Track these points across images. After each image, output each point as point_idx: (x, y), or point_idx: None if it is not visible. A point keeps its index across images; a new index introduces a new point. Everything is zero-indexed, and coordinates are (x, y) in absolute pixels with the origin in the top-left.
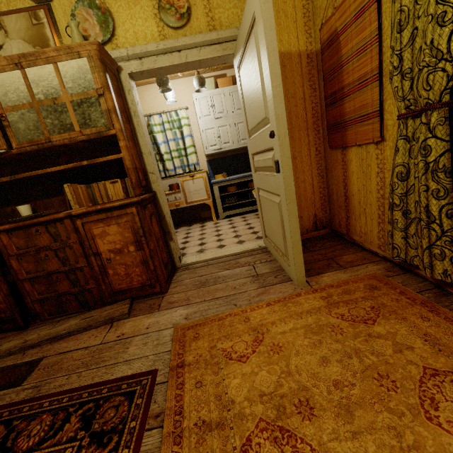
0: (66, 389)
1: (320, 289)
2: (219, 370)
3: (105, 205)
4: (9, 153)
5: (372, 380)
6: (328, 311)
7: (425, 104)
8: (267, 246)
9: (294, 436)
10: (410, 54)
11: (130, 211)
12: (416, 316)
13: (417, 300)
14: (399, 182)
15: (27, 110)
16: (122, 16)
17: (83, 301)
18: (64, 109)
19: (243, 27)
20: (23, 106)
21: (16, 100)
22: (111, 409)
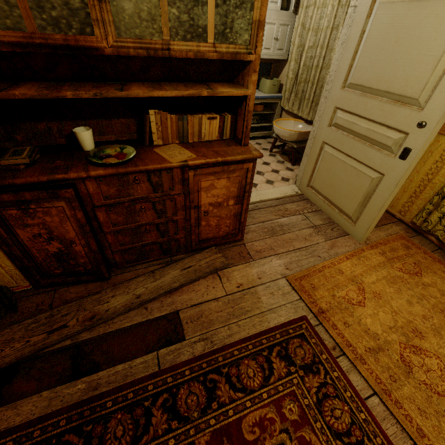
0: (241, 338)
1: (374, 245)
2: (352, 313)
3: (227, 158)
4: (98, 51)
5: (439, 313)
6: (391, 265)
7: None
8: (306, 194)
9: (422, 349)
10: None
11: (246, 167)
12: (440, 271)
13: (436, 259)
14: None
15: None
16: None
17: (167, 249)
18: None
19: None
20: None
21: None
22: (298, 349)
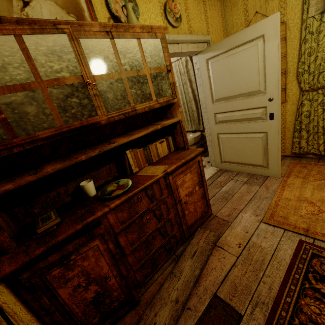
0: (280, 285)
1: (288, 175)
2: (323, 220)
3: (187, 158)
4: (98, 124)
5: None
6: (308, 180)
7: (321, 86)
8: (223, 168)
9: None
10: (313, 66)
11: (198, 160)
12: None
13: (324, 165)
14: (305, 118)
15: (115, 80)
16: (141, 7)
17: (169, 247)
18: (144, 80)
19: (234, 38)
20: (112, 75)
21: (105, 68)
22: (322, 266)
